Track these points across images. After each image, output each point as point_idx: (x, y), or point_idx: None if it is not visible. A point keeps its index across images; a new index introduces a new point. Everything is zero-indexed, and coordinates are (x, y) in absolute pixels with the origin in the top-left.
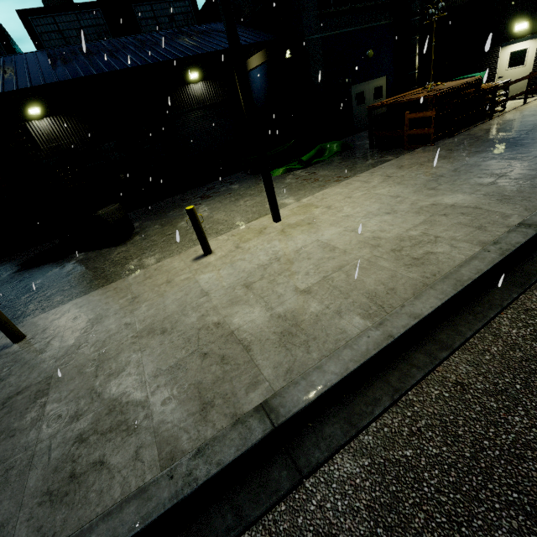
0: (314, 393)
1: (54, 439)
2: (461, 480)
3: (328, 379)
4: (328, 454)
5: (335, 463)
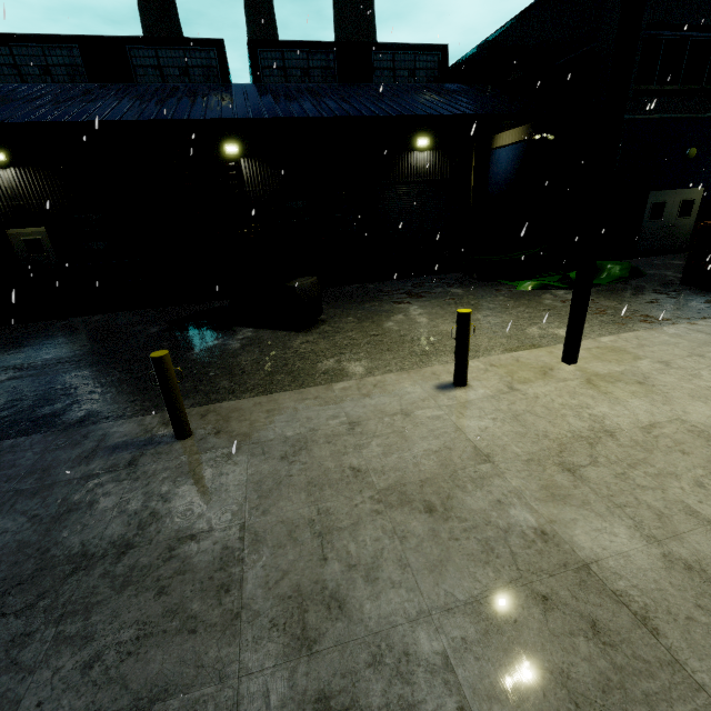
0: None
1: (273, 680)
2: None
3: None
4: None
5: None
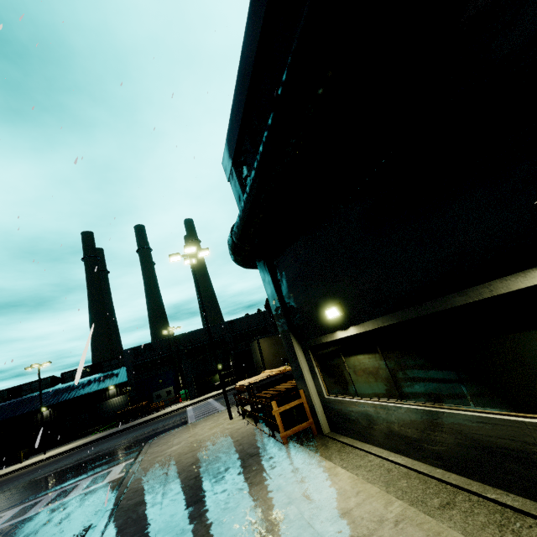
0: None
1: None
2: None
3: None
4: None
5: None
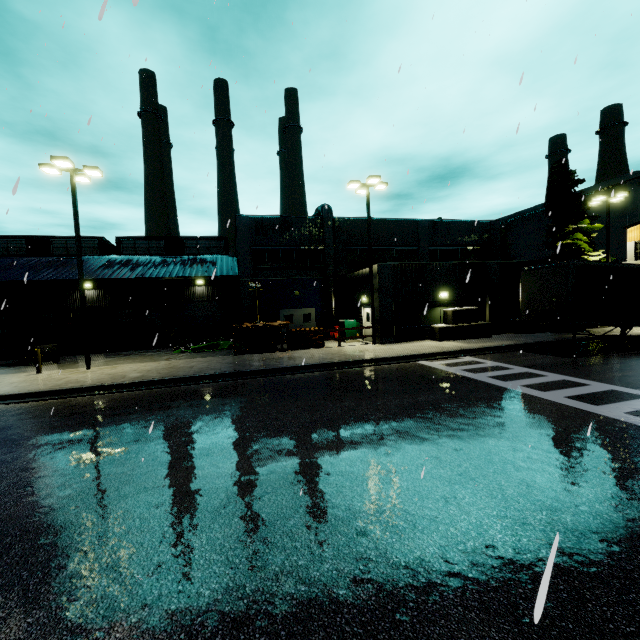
0: None
1: None
2: None
3: None
4: None
5: None
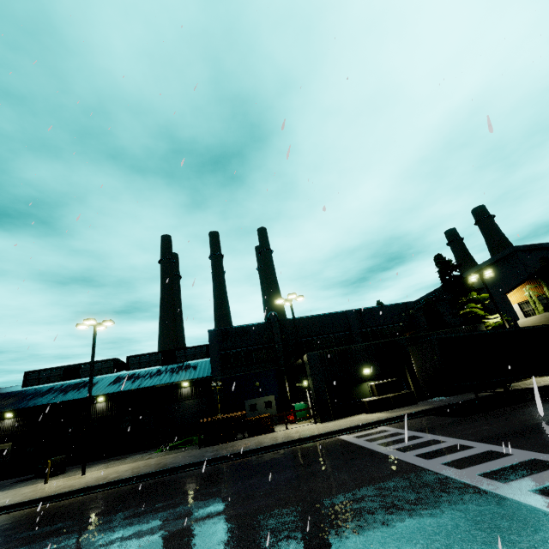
0: None
1: None
2: None
3: None
4: None
5: None
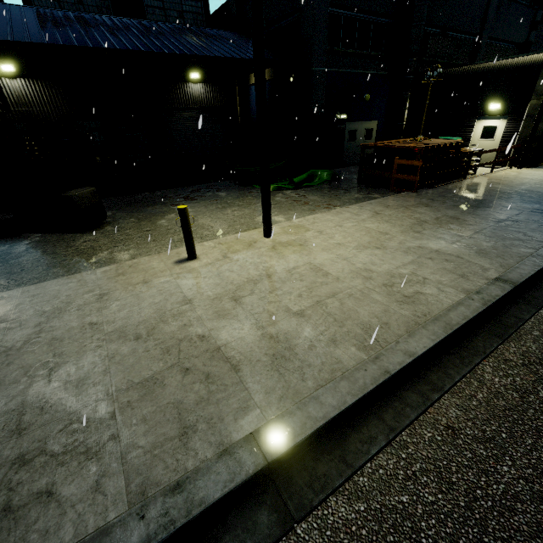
0: (311, 425)
1: None
2: (458, 532)
3: (325, 412)
4: (323, 496)
5: (329, 507)
